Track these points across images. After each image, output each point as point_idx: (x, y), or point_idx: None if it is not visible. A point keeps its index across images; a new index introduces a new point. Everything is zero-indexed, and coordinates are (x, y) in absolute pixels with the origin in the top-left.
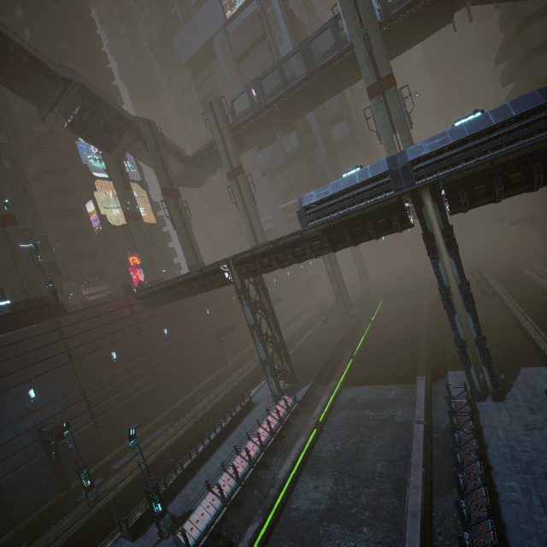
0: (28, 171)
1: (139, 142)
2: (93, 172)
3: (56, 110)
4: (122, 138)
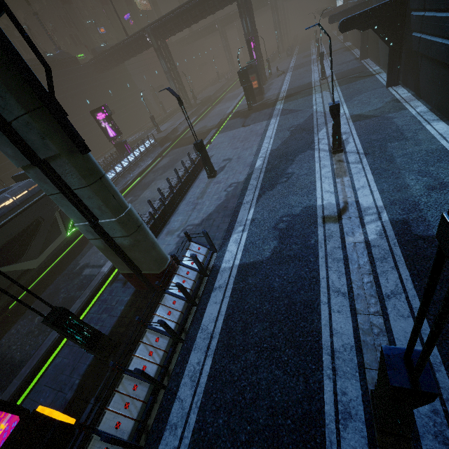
0: None
1: None
2: None
3: None
4: None
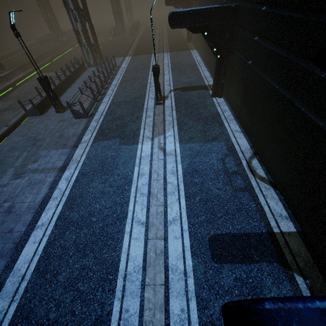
0: None
1: None
2: None
3: None
4: None
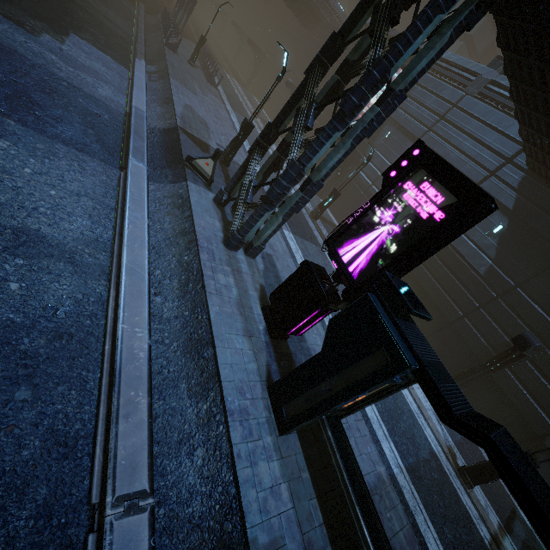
0: None
1: None
2: None
3: None
4: None
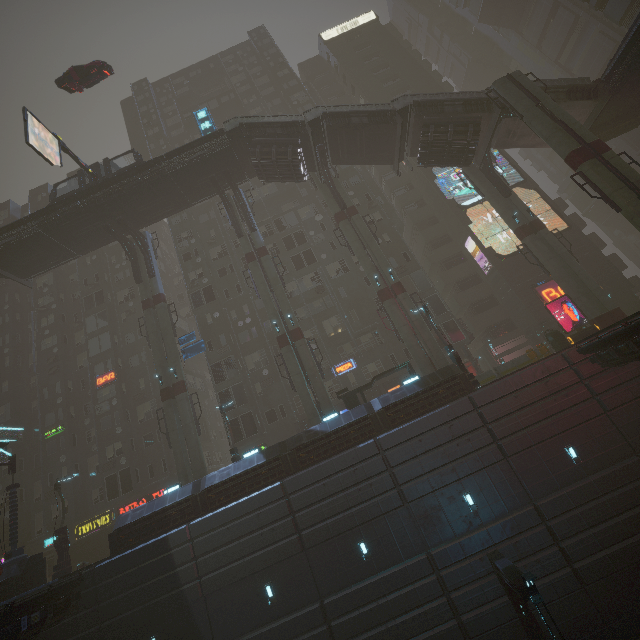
0: (406, 238)
1: (504, 118)
2: (461, 203)
3: (405, 155)
4: (479, 129)
